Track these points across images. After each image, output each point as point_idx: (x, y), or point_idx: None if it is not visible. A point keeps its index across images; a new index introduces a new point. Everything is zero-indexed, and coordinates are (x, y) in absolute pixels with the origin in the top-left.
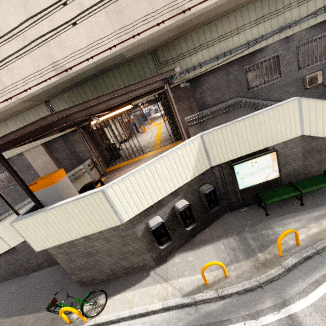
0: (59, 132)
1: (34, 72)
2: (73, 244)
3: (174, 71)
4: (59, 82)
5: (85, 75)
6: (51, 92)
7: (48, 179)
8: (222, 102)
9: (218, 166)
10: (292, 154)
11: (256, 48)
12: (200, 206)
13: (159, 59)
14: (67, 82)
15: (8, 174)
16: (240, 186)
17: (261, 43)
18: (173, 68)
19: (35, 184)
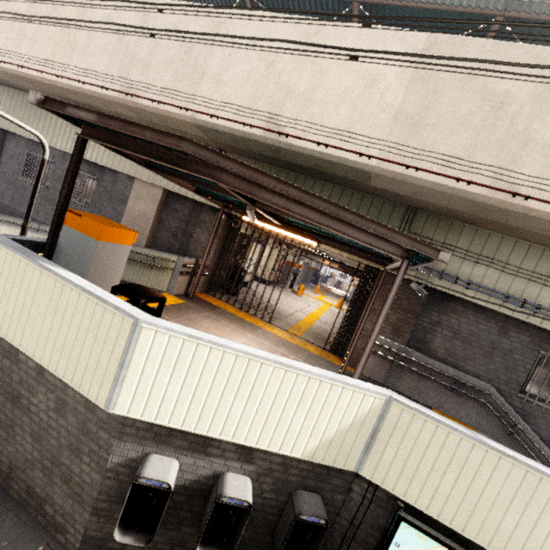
0: (194, 192)
1: (243, 106)
2: (14, 354)
3: (437, 253)
4: (258, 140)
5: (297, 159)
6: (238, 144)
7: (99, 226)
8: (458, 368)
9: (370, 484)
10: None
11: None
12: (267, 526)
13: (412, 224)
14: (267, 149)
15: (95, 187)
16: None
17: None
18: None
19: (78, 216)
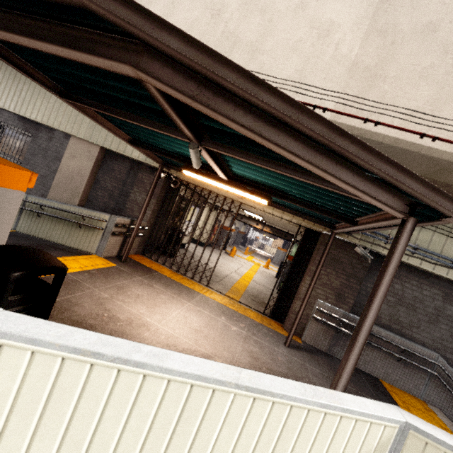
0: (128, 142)
1: None
2: None
3: None
4: None
5: None
6: None
7: None
8: (403, 335)
9: None
10: None
11: None
12: None
13: None
14: None
15: (29, 144)
16: None
17: None
18: None
19: None
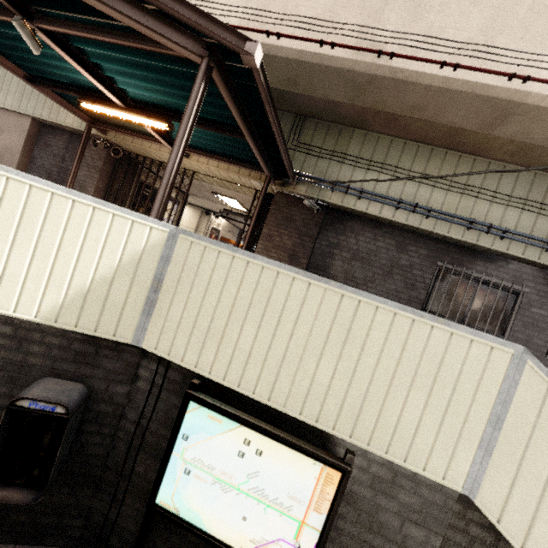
0: (25, 79)
1: None
2: None
3: (242, 44)
4: None
5: None
6: None
7: None
8: None
9: (162, 364)
10: (397, 540)
11: (483, 243)
12: None
13: (302, 134)
14: None
15: None
16: (163, 492)
17: (496, 240)
18: (314, 163)
19: None
